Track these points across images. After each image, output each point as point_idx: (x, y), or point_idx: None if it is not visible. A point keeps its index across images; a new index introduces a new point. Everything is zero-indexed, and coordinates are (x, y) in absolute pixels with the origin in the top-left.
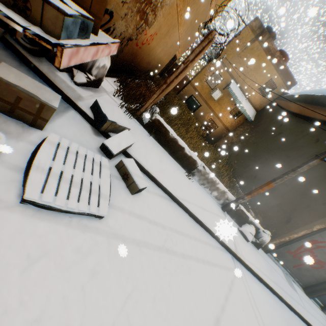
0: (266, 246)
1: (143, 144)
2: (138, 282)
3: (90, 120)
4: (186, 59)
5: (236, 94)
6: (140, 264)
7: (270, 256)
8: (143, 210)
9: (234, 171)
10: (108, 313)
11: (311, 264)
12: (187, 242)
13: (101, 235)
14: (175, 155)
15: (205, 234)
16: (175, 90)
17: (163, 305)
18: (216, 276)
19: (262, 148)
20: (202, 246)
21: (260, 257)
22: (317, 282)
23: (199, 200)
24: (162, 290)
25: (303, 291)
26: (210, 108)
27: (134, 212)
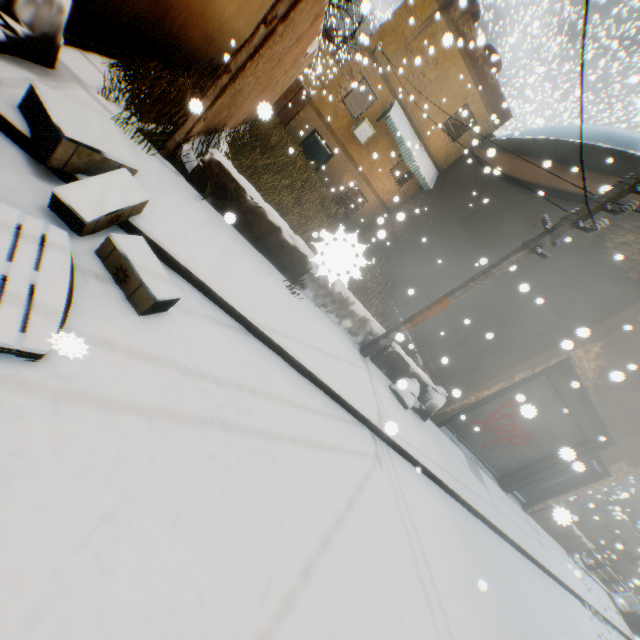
0: (440, 415)
1: (180, 214)
2: (136, 487)
3: (23, 141)
4: (270, 13)
5: (402, 134)
6: (148, 452)
7: (447, 433)
8: (170, 347)
9: (393, 287)
10: (40, 553)
11: (511, 439)
12: (276, 410)
13: (35, 394)
14: (262, 244)
15: (319, 397)
16: (282, 121)
17: (199, 526)
18: (334, 469)
19: (445, 242)
20: (309, 417)
21: (426, 434)
22: (518, 467)
23: (311, 334)
24: (201, 499)
25: (497, 483)
26: (351, 162)
27: (142, 351)
